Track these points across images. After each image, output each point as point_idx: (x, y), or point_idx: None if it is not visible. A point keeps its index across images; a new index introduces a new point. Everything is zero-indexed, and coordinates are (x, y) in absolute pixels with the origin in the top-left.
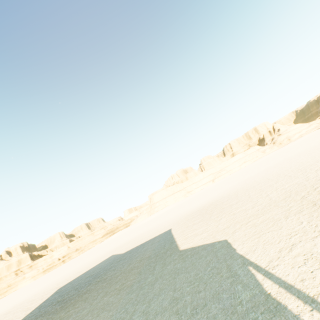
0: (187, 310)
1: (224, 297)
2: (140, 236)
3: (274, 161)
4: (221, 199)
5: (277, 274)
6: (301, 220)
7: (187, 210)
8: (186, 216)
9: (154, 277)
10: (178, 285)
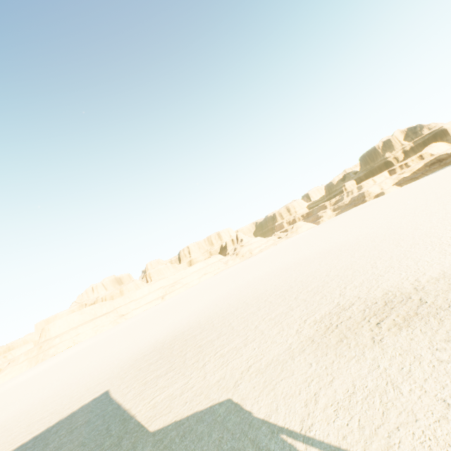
0: None
1: None
2: (20, 417)
3: (242, 278)
4: (189, 330)
5: (318, 437)
6: (309, 361)
7: (130, 350)
8: (133, 363)
9: None
10: None
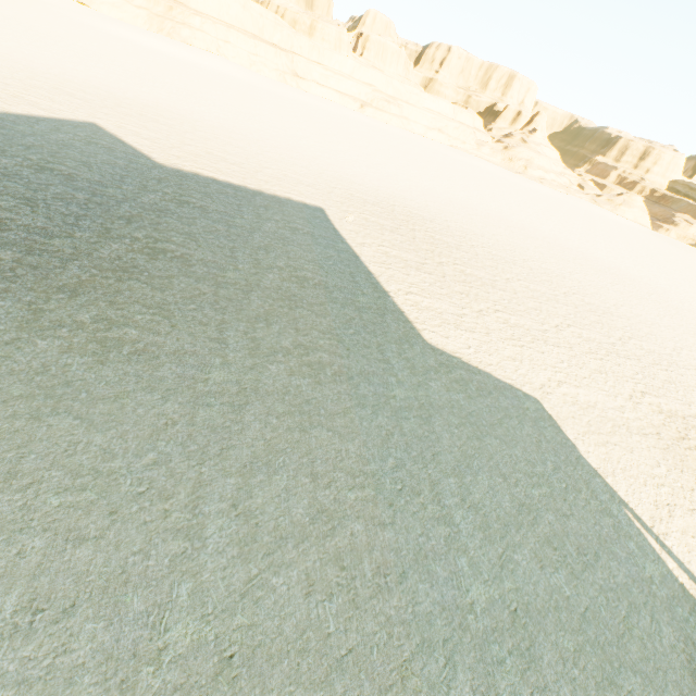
0: (568, 548)
1: (620, 554)
2: (184, 124)
3: (510, 208)
4: (433, 223)
5: (676, 553)
6: (656, 457)
7: (332, 164)
8: (348, 196)
9: (410, 393)
10: (504, 468)
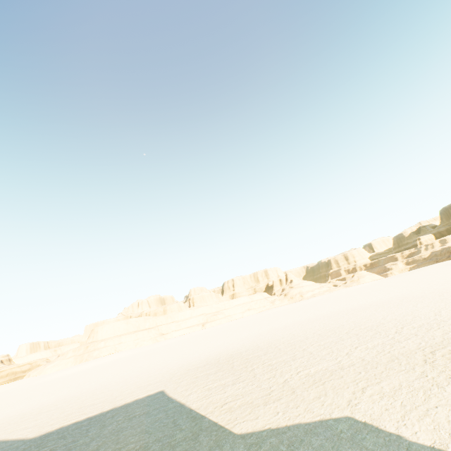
0: None
1: None
2: (70, 400)
3: (299, 316)
4: (247, 351)
5: None
6: None
7: (178, 361)
8: (186, 371)
9: None
10: None
